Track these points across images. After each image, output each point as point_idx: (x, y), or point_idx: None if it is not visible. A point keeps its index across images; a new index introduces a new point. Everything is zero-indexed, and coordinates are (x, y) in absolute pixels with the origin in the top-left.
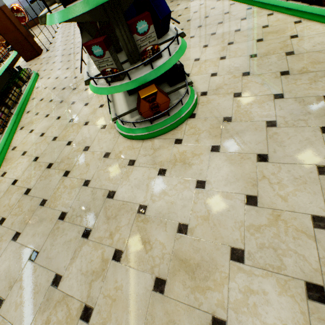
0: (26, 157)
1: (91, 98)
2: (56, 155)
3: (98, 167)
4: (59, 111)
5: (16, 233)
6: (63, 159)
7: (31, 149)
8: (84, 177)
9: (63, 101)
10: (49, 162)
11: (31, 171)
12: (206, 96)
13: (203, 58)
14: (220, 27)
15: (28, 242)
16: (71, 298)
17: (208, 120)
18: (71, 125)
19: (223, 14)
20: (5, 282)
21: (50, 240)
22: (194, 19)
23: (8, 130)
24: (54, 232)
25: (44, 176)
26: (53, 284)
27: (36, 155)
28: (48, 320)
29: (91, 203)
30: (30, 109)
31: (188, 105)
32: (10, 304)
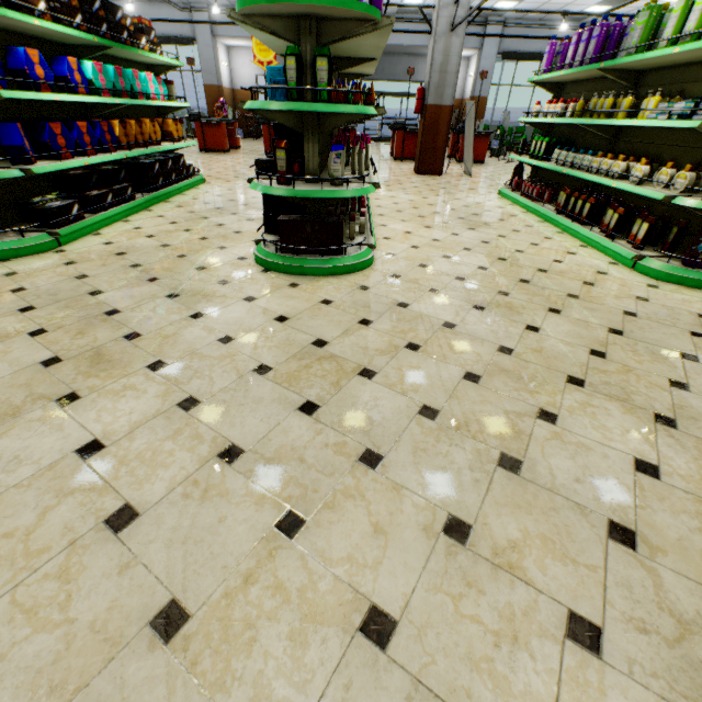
0: None
1: None
2: None
3: None
4: None
5: None
6: None
7: None
8: None
9: None
10: None
11: None
12: (55, 254)
13: (144, 230)
14: (224, 216)
15: None
16: None
17: (2, 269)
18: None
19: (256, 210)
20: None
21: None
22: (238, 201)
23: None
24: None
25: None
26: None
27: None
28: None
29: None
30: None
31: (4, 246)
32: None
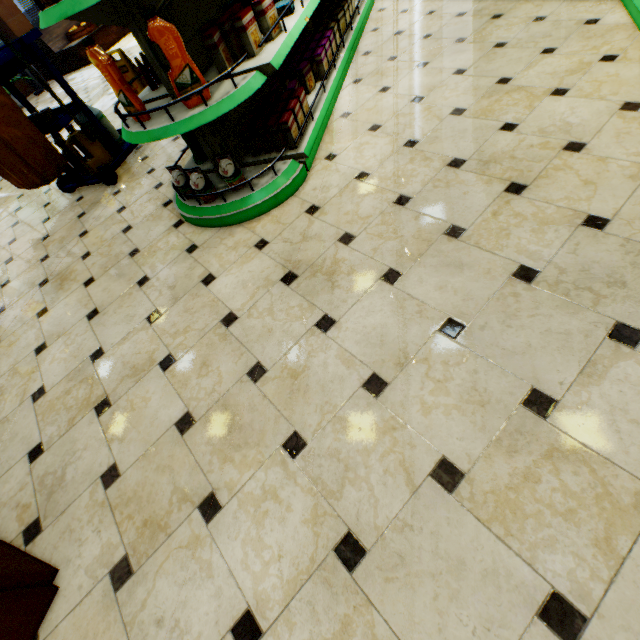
0: (381, 136)
1: (563, 39)
2: (471, 145)
3: (634, 195)
4: (458, 60)
5: (390, 271)
6: (495, 157)
7: (391, 122)
8: (583, 208)
9: (466, 40)
10: (451, 156)
11: (403, 165)
12: None
13: None
14: None
15: (427, 298)
16: (602, 460)
17: None
18: (506, 90)
19: None
20: (383, 351)
21: (494, 312)
22: None
23: (338, 76)
24: (505, 300)
25: (443, 181)
26: (528, 406)
27: (409, 136)
28: (531, 474)
29: (626, 272)
30: (370, 49)
31: None
32: (406, 397)
